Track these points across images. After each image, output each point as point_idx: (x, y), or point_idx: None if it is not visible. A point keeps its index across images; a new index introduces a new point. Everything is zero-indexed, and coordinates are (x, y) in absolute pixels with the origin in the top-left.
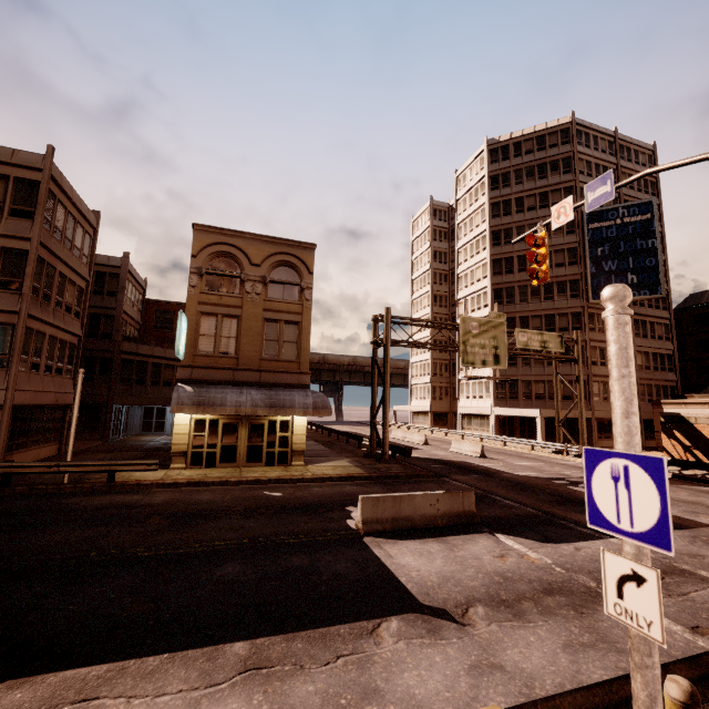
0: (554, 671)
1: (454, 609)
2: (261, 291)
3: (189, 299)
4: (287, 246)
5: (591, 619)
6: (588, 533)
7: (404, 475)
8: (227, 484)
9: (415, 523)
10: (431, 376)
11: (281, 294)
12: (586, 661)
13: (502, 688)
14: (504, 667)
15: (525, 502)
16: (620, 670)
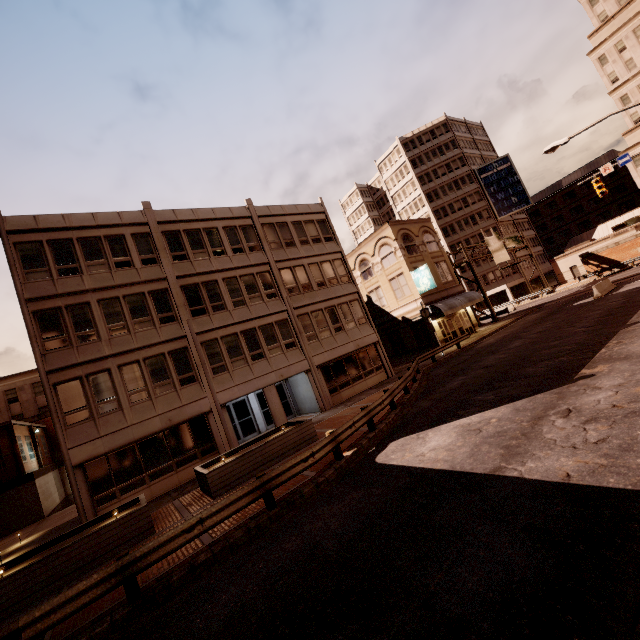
0: None
1: None
2: (426, 249)
3: (406, 262)
4: (422, 222)
5: None
6: None
7: (530, 312)
8: (490, 335)
9: (608, 290)
10: None
11: (432, 248)
12: None
13: None
14: None
15: None
16: None
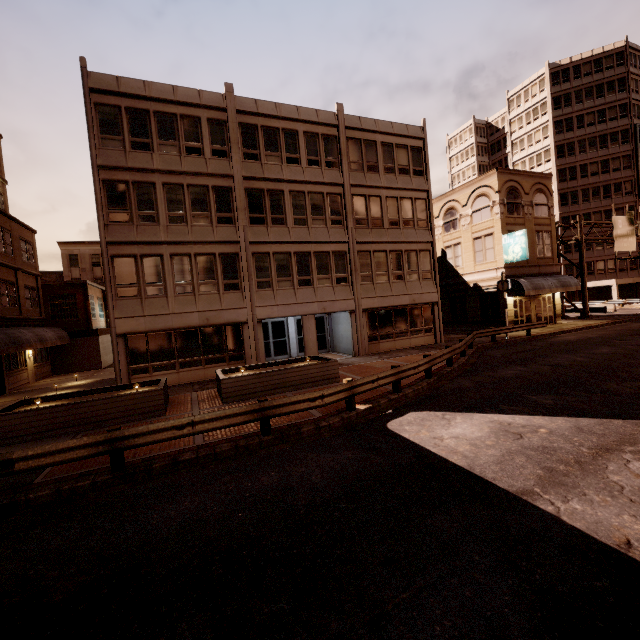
0: None
1: None
2: (531, 212)
3: (502, 222)
4: (539, 178)
5: None
6: None
7: (634, 319)
8: (572, 331)
9: None
10: None
11: (540, 212)
12: None
13: None
14: None
15: None
16: None
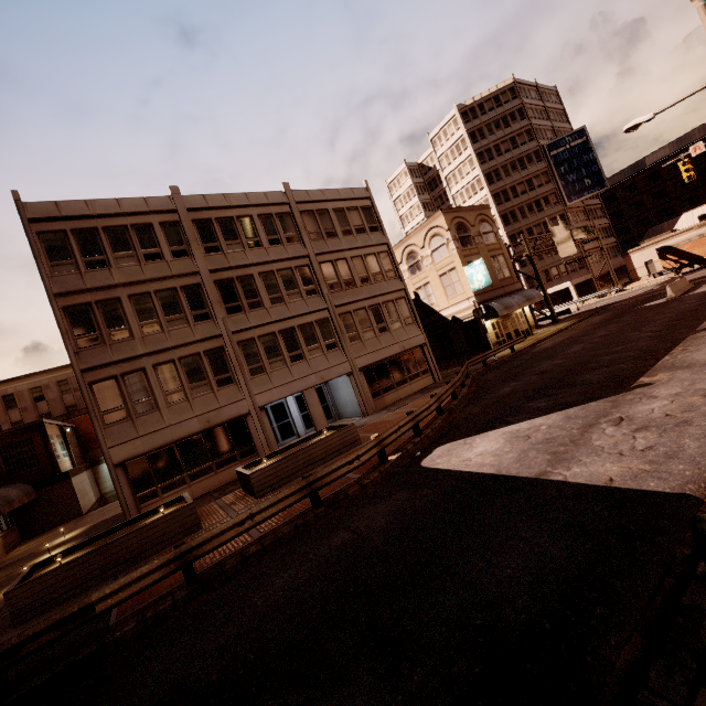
0: None
1: None
2: (482, 241)
3: (460, 256)
4: (479, 210)
5: None
6: None
7: (594, 313)
8: (548, 338)
9: (683, 290)
10: None
11: (489, 239)
12: None
13: None
14: None
15: None
16: None
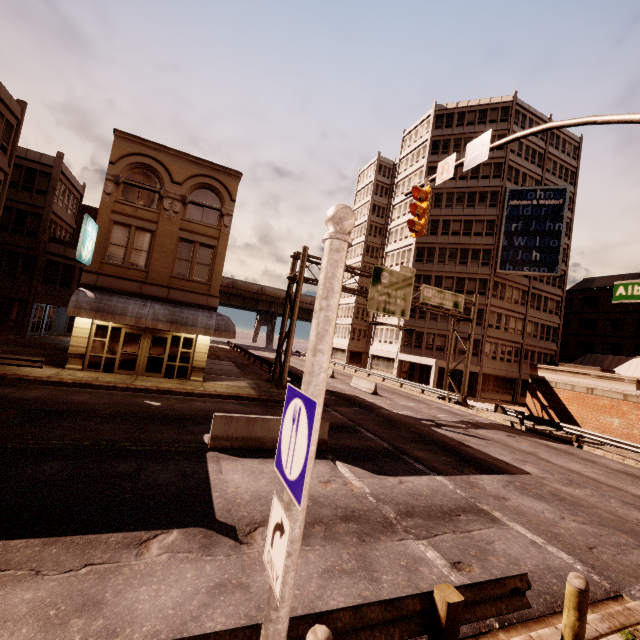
0: (296, 595)
1: (244, 527)
2: (180, 210)
3: (103, 206)
4: (212, 169)
5: (367, 548)
6: (421, 469)
7: None
8: (114, 389)
9: (265, 444)
10: (353, 318)
11: (200, 216)
12: (334, 588)
13: (232, 609)
14: (250, 588)
15: (384, 436)
16: (361, 599)
